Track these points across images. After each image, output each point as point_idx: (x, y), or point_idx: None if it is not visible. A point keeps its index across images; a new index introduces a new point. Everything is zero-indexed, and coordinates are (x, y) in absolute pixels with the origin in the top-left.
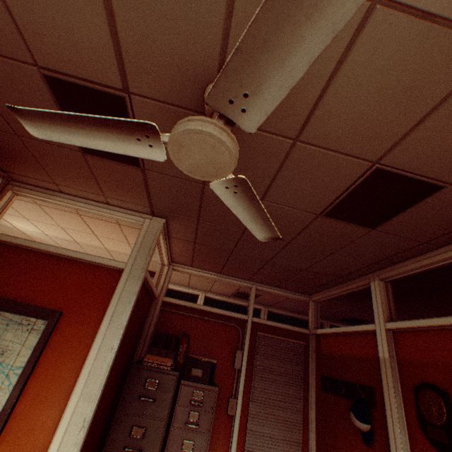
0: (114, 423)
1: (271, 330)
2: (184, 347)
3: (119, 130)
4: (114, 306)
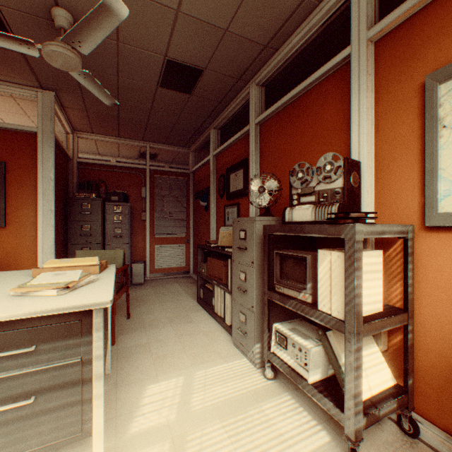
0: (70, 226)
1: (164, 174)
2: (104, 189)
3: (11, 44)
4: (41, 156)
